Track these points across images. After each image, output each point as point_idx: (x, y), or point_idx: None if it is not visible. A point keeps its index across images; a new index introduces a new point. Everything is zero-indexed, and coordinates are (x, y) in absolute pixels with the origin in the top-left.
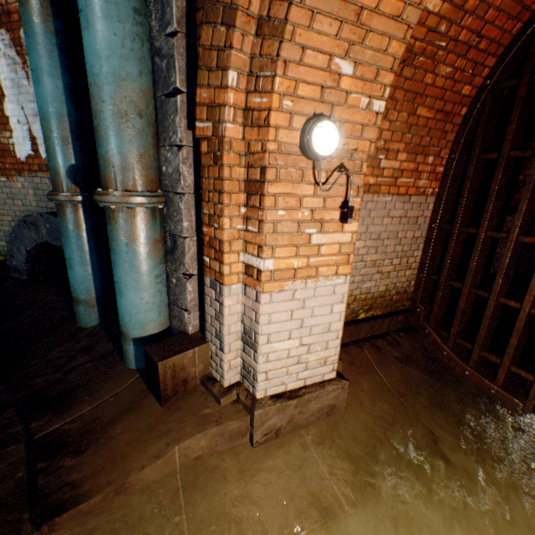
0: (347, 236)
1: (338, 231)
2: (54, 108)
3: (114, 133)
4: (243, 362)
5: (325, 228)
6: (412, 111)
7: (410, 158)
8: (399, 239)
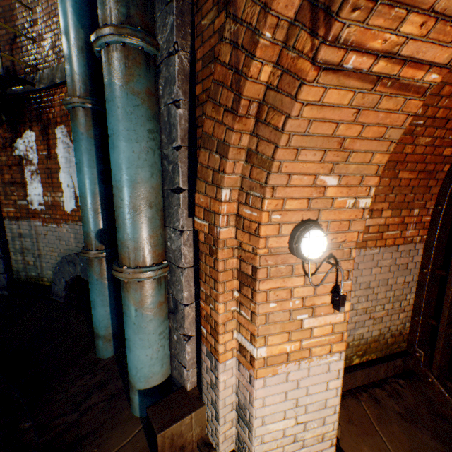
0: (339, 316)
1: (329, 312)
2: (90, 189)
3: (130, 222)
4: (238, 433)
5: (316, 312)
6: (393, 175)
7: (394, 213)
8: (390, 285)
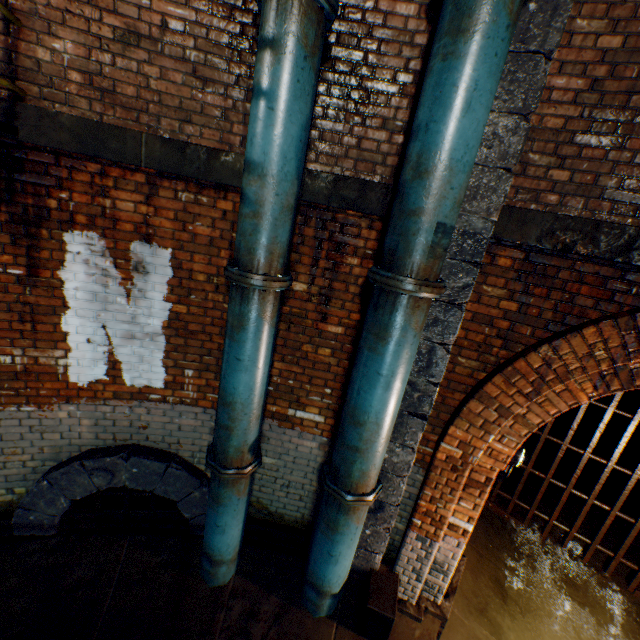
0: None
1: None
2: (256, 392)
3: (379, 454)
4: (426, 580)
5: None
6: None
7: None
8: None
